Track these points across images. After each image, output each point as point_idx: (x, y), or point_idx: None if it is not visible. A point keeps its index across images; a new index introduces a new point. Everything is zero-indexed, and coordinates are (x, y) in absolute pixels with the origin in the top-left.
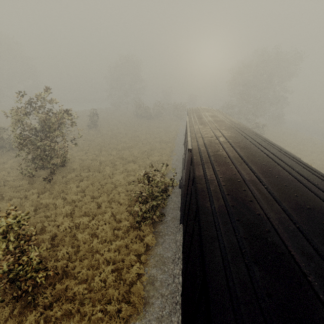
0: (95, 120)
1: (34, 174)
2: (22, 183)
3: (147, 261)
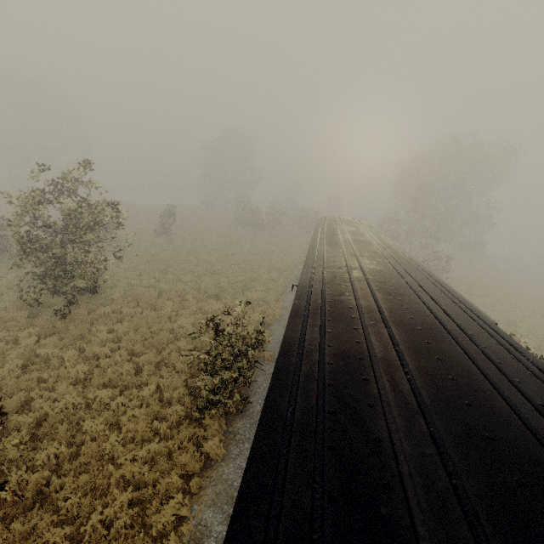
0: (168, 222)
1: (43, 301)
2: (17, 315)
3: (201, 492)
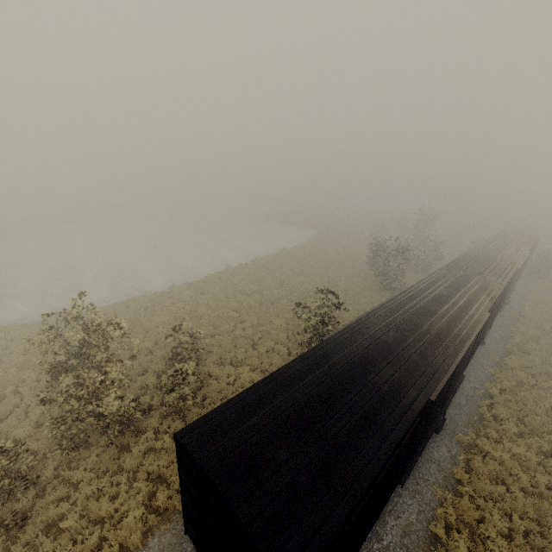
0: None
1: None
2: None
3: None
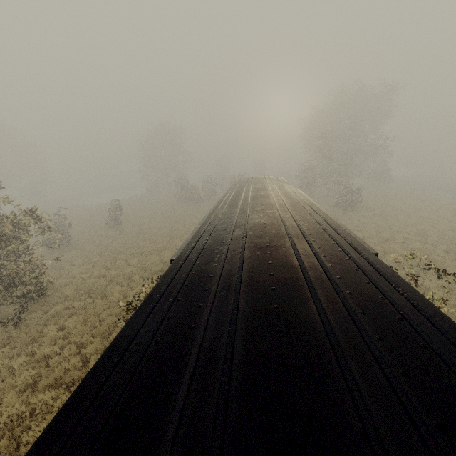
0: (117, 215)
1: (1, 314)
2: None
3: None
